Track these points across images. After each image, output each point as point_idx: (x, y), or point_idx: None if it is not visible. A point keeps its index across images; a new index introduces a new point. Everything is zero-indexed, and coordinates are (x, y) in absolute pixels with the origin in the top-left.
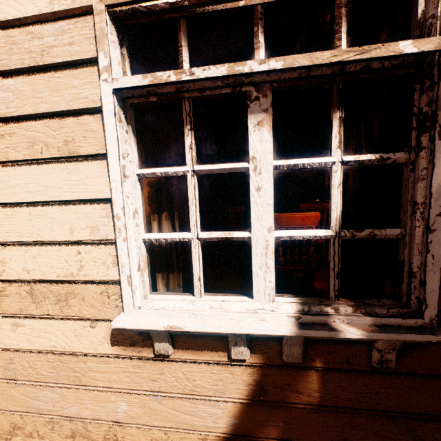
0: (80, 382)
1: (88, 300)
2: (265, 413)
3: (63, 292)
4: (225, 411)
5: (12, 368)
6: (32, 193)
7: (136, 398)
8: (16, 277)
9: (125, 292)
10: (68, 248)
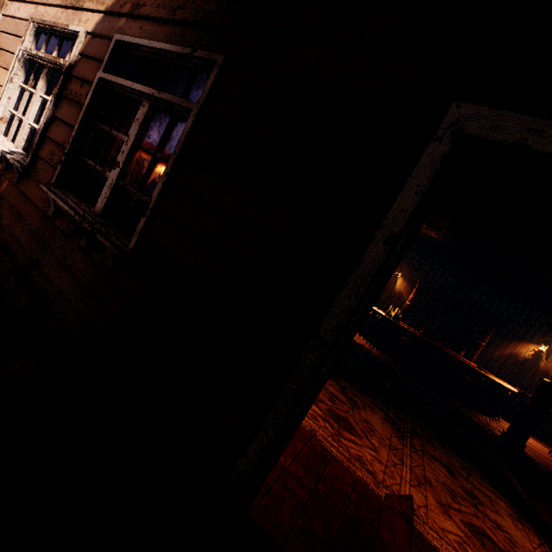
0: None
1: None
2: None
3: None
4: None
5: None
6: None
7: None
8: None
9: None
10: None
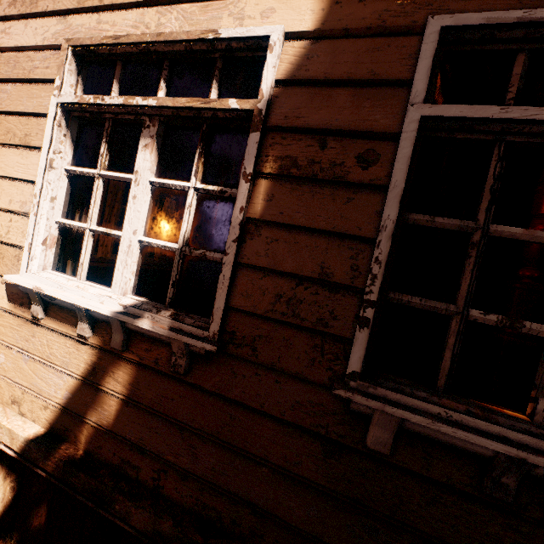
0: None
1: (6, 260)
2: (92, 395)
3: None
4: (66, 384)
5: None
6: None
7: (13, 354)
8: None
9: (24, 256)
10: (6, 215)
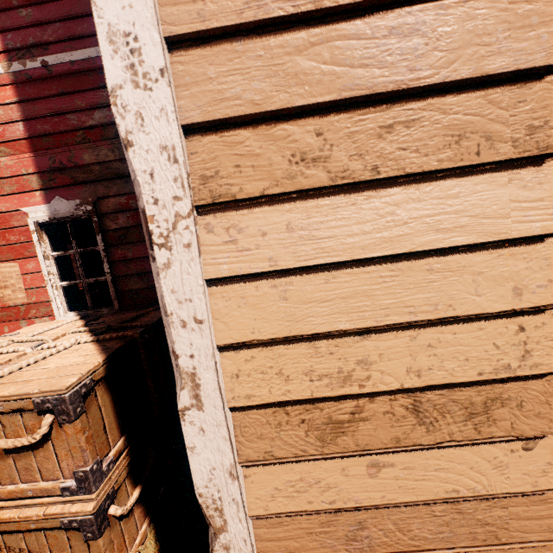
0: (495, 539)
1: (529, 407)
2: None
3: (478, 399)
4: None
5: (364, 537)
6: (445, 232)
7: None
8: (393, 385)
9: None
10: (498, 323)
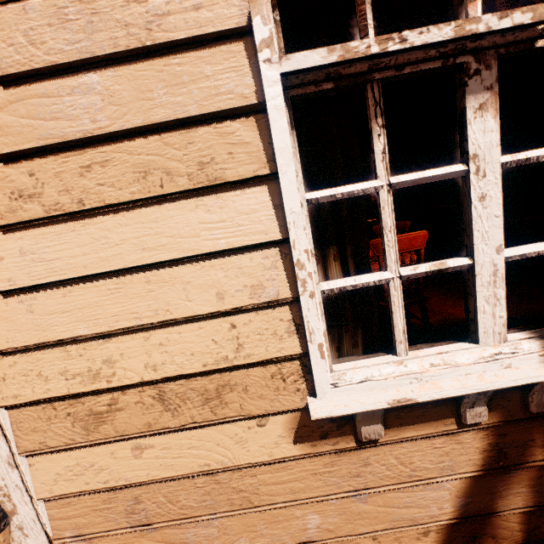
0: (249, 503)
1: (253, 390)
2: (503, 481)
3: (211, 387)
4: (453, 491)
5: (141, 510)
6: (150, 251)
7: (331, 505)
8: (135, 379)
9: (316, 368)
10: (214, 322)
